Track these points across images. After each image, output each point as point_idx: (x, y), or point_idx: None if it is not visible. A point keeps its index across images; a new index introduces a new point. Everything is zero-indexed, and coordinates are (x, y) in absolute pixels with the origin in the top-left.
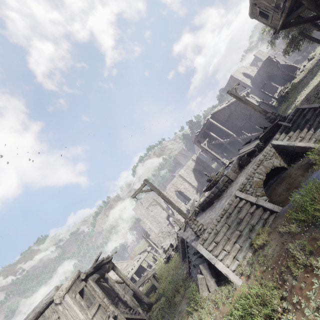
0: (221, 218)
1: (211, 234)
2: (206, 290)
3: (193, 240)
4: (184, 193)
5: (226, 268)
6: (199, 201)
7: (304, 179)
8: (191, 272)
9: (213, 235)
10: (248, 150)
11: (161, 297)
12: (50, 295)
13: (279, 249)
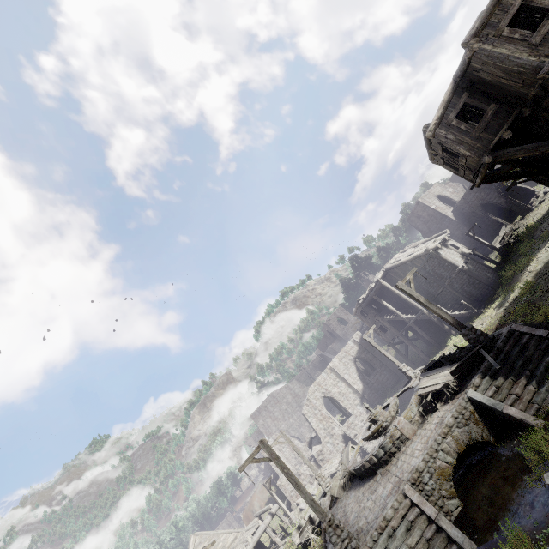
0: (380, 536)
1: None
2: None
3: None
4: (338, 402)
5: None
6: (355, 460)
7: (513, 497)
8: None
9: None
10: (433, 385)
11: None
12: None
13: None
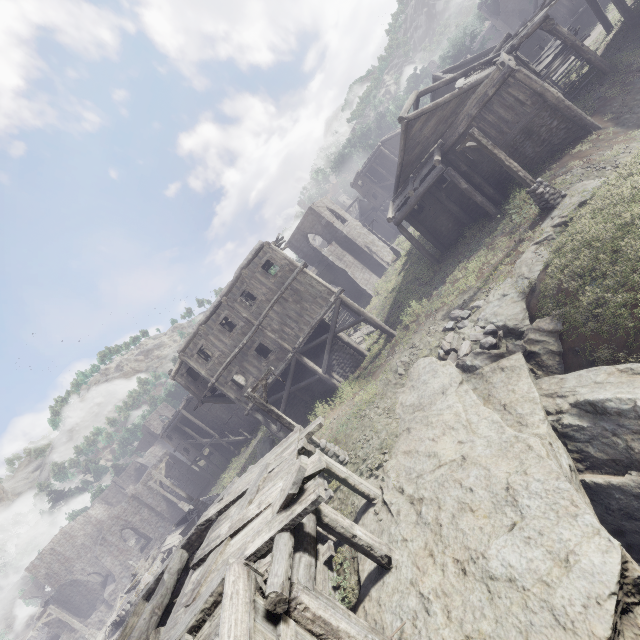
0: None
1: None
2: None
3: None
4: (139, 530)
5: None
6: (114, 614)
7: None
8: None
9: None
10: (172, 542)
11: None
12: None
13: None
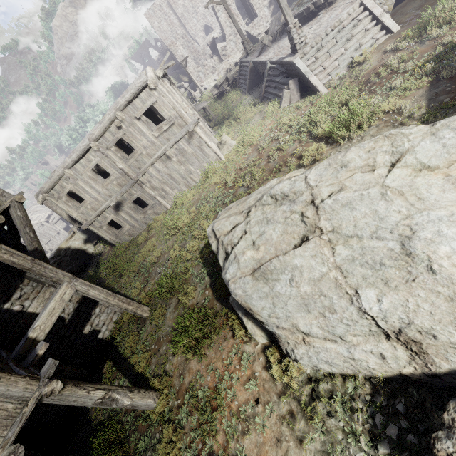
0: (331, 32)
1: (314, 49)
2: (288, 103)
3: (286, 57)
4: None
5: (318, 81)
6: (296, 11)
7: None
8: (267, 96)
9: (315, 51)
10: None
11: (221, 122)
12: (142, 80)
13: (376, 64)
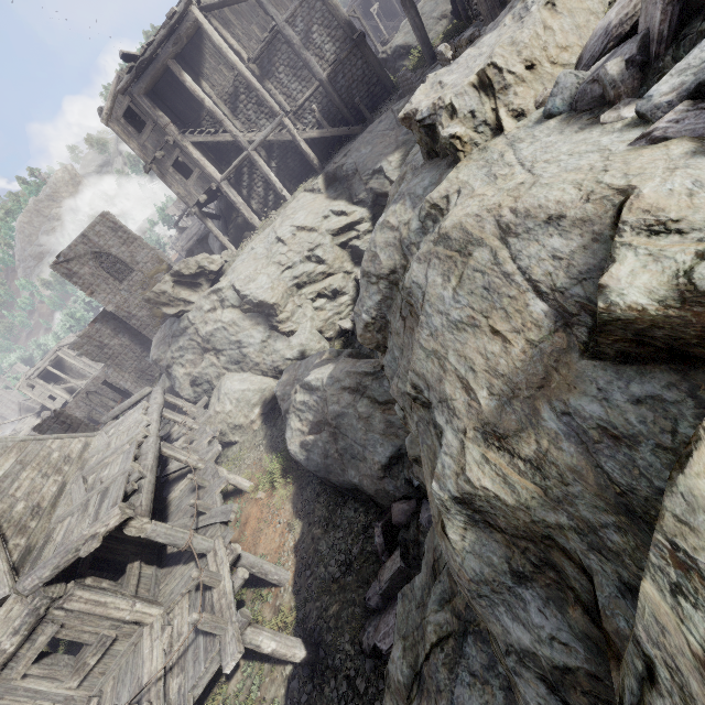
0: None
1: None
2: None
3: None
4: None
5: None
6: None
7: None
8: None
9: None
10: None
11: None
12: None
13: None
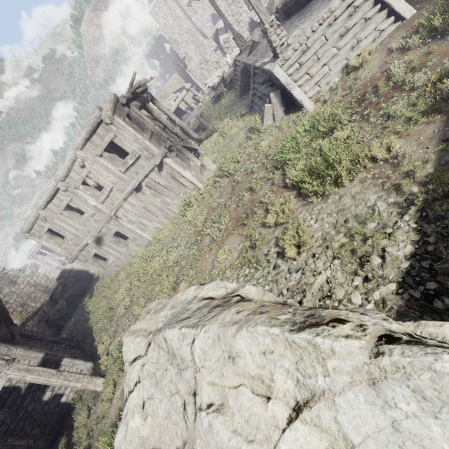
0: (319, 27)
1: (297, 52)
2: (271, 120)
3: (267, 62)
4: None
5: (303, 94)
6: None
7: None
8: (254, 106)
9: (299, 54)
10: None
11: (212, 134)
12: (95, 115)
13: (376, 70)
